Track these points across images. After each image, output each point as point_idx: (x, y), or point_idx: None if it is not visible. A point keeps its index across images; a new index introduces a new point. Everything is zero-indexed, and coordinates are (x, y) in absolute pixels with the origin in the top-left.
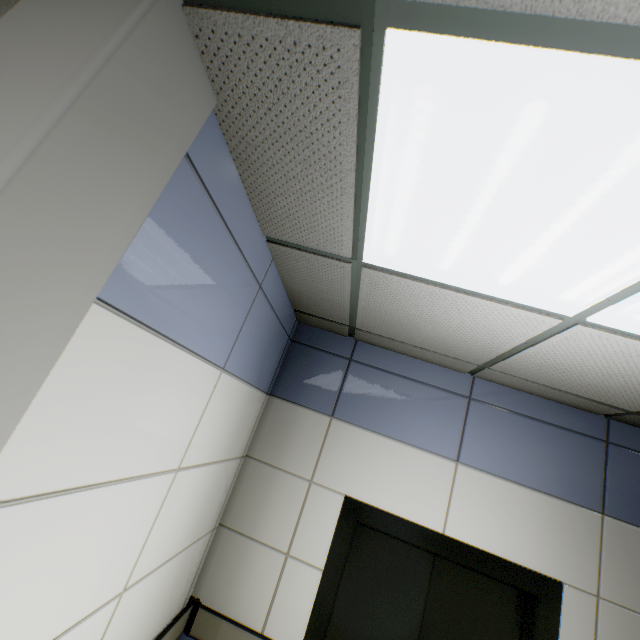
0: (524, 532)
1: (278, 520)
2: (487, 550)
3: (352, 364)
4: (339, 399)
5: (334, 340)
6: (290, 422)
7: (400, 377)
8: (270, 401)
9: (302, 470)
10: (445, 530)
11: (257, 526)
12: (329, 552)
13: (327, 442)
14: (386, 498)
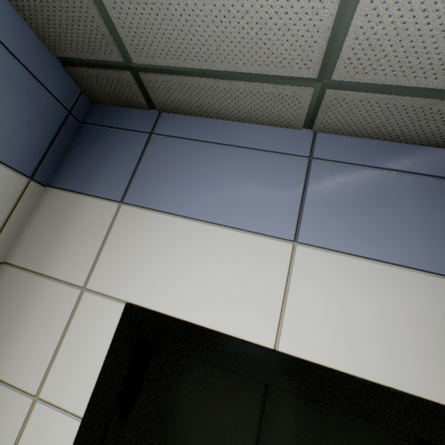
0: (409, 338)
1: (31, 347)
2: (349, 372)
3: (153, 138)
4: (132, 180)
5: (133, 116)
6: (66, 215)
7: (214, 145)
8: (45, 193)
9: (74, 274)
10: (278, 344)
11: (1, 357)
12: (93, 390)
13: (111, 235)
14: (188, 303)
